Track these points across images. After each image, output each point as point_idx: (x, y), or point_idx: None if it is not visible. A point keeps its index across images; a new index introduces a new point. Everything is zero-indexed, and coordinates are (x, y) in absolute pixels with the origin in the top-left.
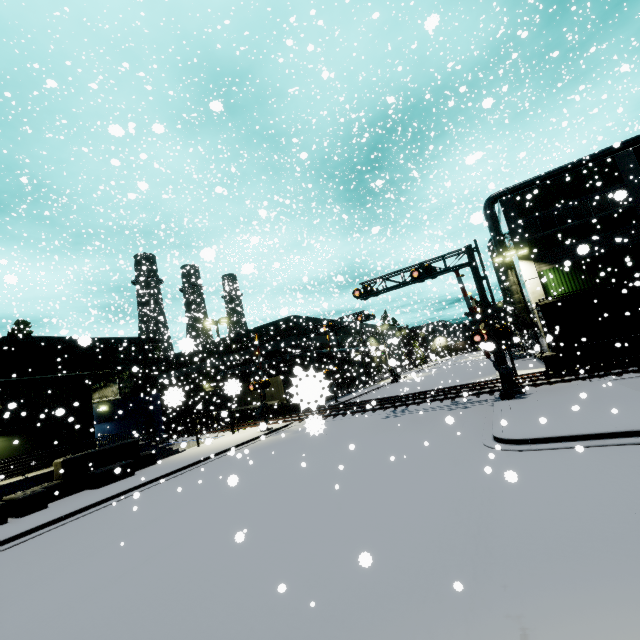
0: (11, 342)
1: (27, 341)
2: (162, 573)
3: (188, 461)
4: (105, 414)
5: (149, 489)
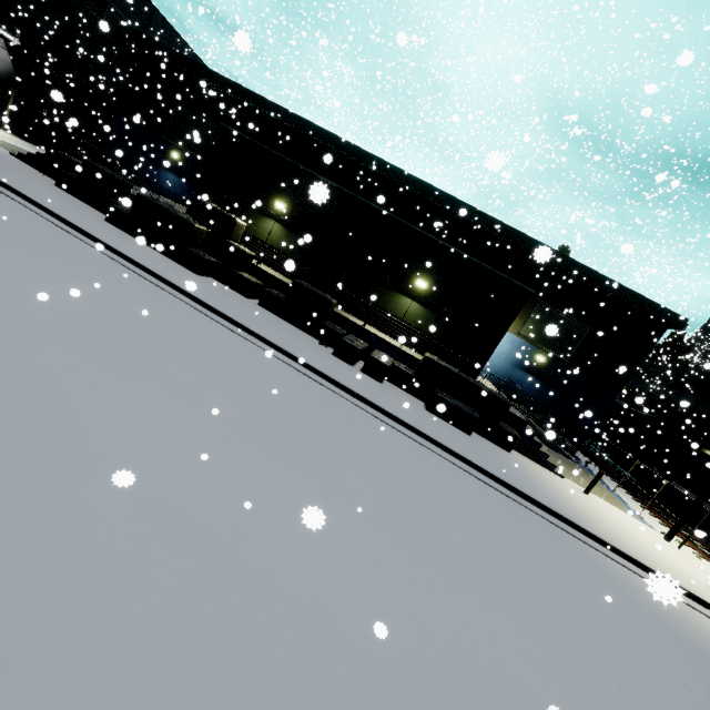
0: (511, 234)
1: (524, 240)
2: (3, 538)
3: (529, 487)
4: (538, 367)
5: (438, 457)
